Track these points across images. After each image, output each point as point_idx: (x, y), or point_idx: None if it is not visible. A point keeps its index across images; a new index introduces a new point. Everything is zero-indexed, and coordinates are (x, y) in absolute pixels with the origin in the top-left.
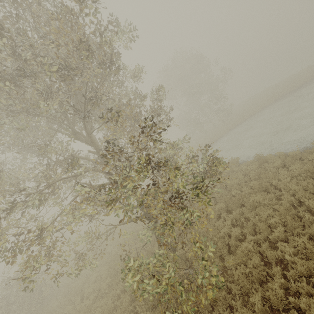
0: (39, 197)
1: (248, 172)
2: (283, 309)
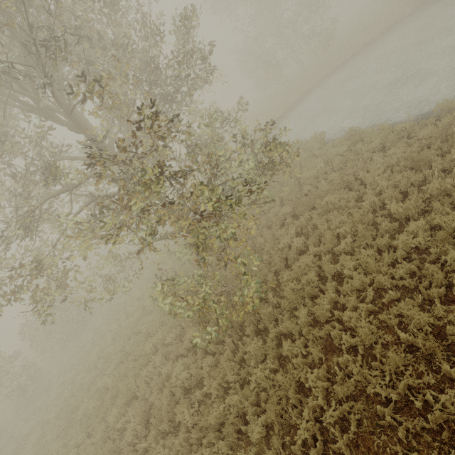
0: (20, 222)
1: (333, 158)
2: (327, 320)
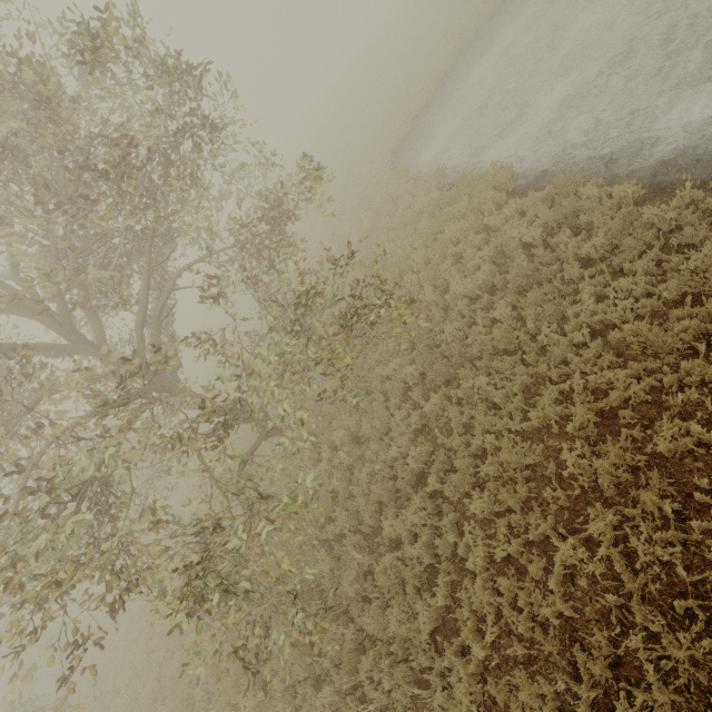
0: None
1: (514, 250)
2: (431, 635)
